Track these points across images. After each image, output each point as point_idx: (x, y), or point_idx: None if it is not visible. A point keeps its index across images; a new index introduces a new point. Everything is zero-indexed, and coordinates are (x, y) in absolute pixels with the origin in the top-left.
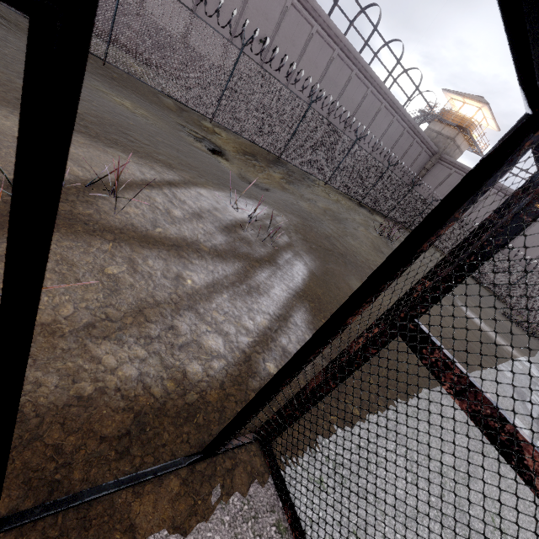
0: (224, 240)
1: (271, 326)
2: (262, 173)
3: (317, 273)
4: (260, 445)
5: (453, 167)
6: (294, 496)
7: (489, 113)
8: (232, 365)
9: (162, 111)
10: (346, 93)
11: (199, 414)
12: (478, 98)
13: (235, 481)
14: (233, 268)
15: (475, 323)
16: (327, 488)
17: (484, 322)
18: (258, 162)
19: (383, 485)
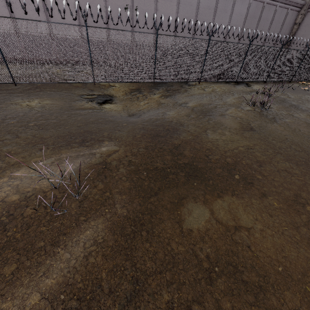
0: None
1: None
2: (143, 100)
3: (124, 224)
4: None
5: None
6: None
7: None
8: None
9: (69, 91)
10: (201, 5)
11: None
12: None
13: None
14: None
15: None
16: None
17: None
18: (141, 92)
19: None
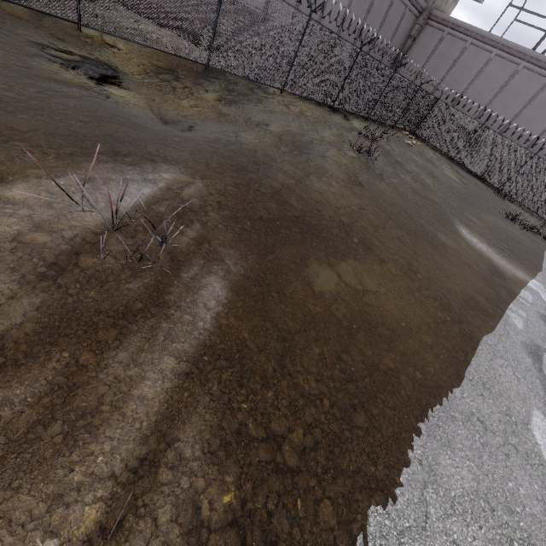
0: (36, 306)
1: (110, 516)
2: (187, 97)
3: (246, 284)
4: None
5: (446, 27)
6: None
7: None
8: None
9: None
10: None
11: None
12: None
13: None
14: (42, 380)
15: (477, 252)
16: None
17: (487, 243)
18: (180, 79)
19: None
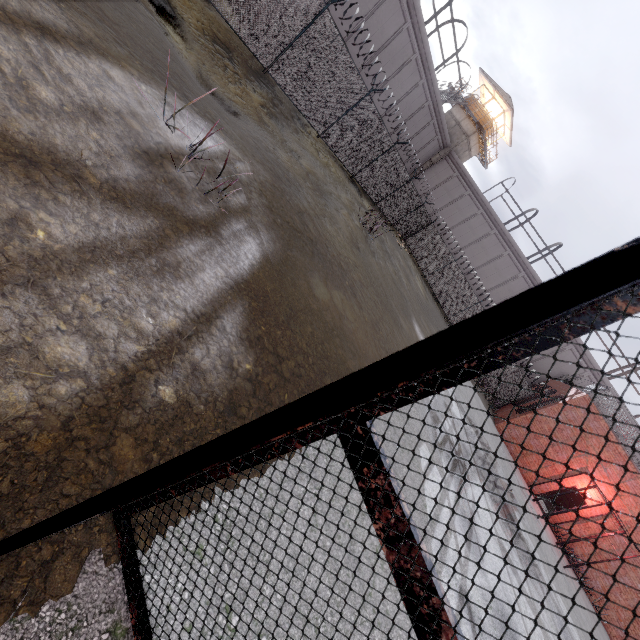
0: (136, 174)
1: (183, 330)
2: (235, 85)
3: (273, 260)
4: (114, 517)
5: (457, 170)
6: (146, 595)
7: (510, 121)
8: (95, 389)
9: None
10: (378, 14)
11: (2, 478)
12: (507, 99)
13: (52, 578)
14: (141, 226)
15: None
16: (190, 599)
17: None
18: (234, 63)
19: (279, 539)
